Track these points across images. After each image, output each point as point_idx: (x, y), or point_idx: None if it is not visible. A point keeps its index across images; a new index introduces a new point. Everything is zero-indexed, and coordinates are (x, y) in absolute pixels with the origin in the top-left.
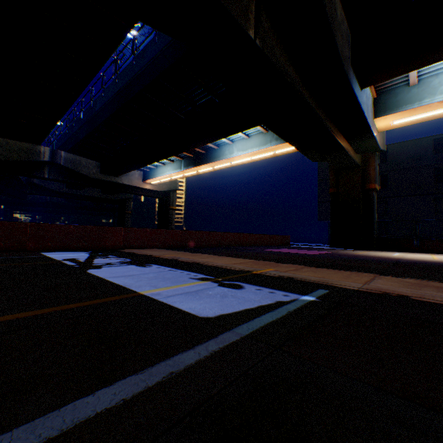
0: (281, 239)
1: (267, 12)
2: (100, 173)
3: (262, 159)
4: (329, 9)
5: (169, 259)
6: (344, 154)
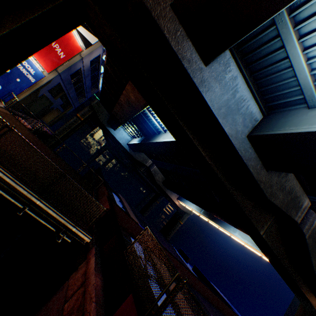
0: (233, 315)
1: (277, 223)
2: (162, 182)
3: (252, 250)
4: (312, 245)
5: (168, 289)
6: (312, 307)
